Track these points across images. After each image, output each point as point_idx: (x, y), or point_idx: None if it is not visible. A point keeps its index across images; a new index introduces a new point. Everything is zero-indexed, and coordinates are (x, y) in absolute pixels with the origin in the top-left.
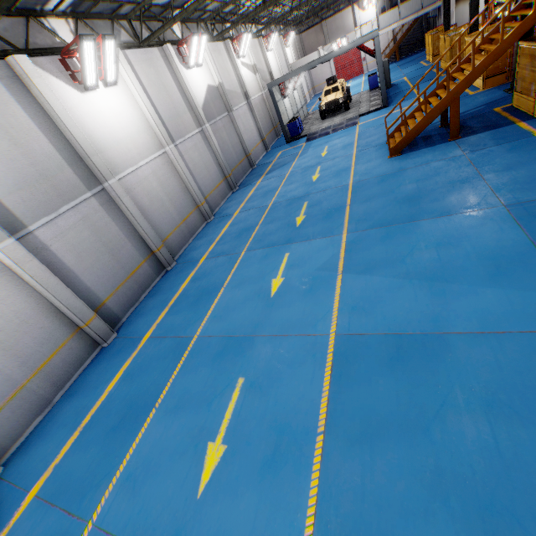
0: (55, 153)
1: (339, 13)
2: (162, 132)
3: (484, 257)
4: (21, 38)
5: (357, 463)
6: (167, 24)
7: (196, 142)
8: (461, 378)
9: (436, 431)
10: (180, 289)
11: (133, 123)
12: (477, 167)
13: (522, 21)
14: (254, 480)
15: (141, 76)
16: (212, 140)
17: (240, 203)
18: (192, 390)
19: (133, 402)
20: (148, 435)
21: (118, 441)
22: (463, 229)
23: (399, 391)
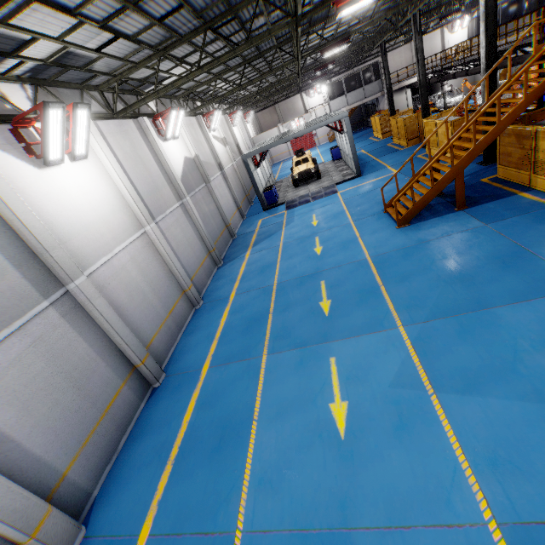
0: None
1: (290, 98)
2: (142, 210)
3: None
4: None
5: None
6: (149, 96)
7: (177, 217)
8: None
9: None
10: (183, 424)
11: (106, 202)
12: (514, 240)
13: (515, 106)
14: None
15: (116, 149)
16: (193, 213)
17: (233, 283)
18: None
19: None
20: None
21: None
22: None
23: None
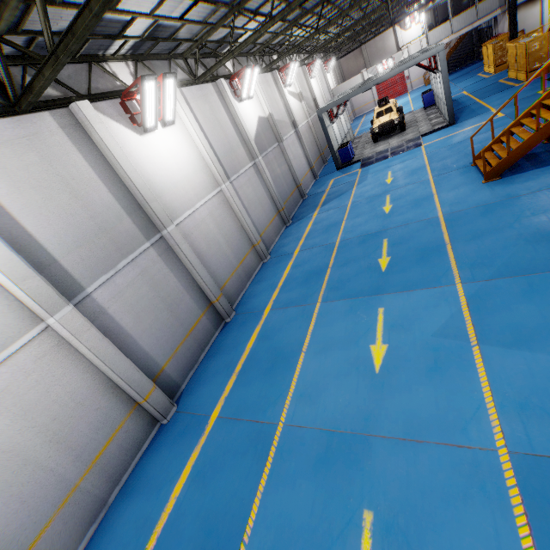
0: (114, 203)
1: (379, 35)
2: (218, 170)
3: None
4: (83, 83)
5: None
6: (225, 58)
7: (249, 177)
8: None
9: None
10: (246, 349)
11: (190, 162)
12: None
13: None
14: None
15: (197, 113)
16: (265, 173)
17: (299, 240)
18: (293, 519)
19: (211, 523)
20: None
21: None
22: None
23: None
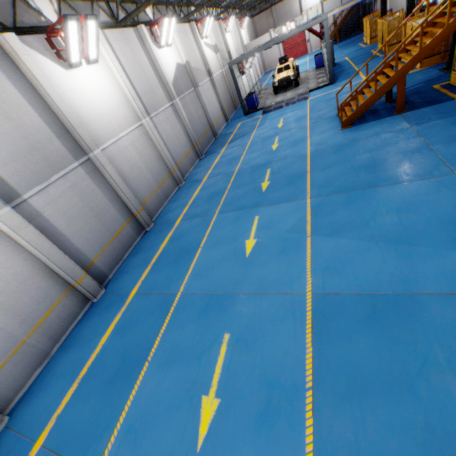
0: (44, 126)
1: None
2: (139, 106)
3: (443, 222)
4: (9, 17)
5: (348, 419)
6: (143, 6)
7: (168, 115)
8: (437, 337)
9: (421, 389)
10: (160, 248)
11: (113, 98)
12: (425, 139)
13: None
14: (250, 434)
15: (119, 54)
16: (181, 113)
17: (208, 170)
18: (181, 345)
19: (126, 355)
20: (144, 387)
21: (116, 393)
22: (420, 196)
23: (379, 349)
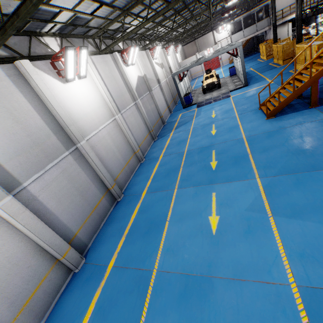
0: (45, 126)
1: (205, 35)
2: (113, 106)
3: None
4: (25, 49)
5: None
6: (119, 40)
7: (132, 111)
8: None
9: None
10: (131, 219)
11: (96, 101)
12: None
13: None
14: None
15: (100, 72)
16: (142, 109)
17: (162, 149)
18: None
19: None
20: None
21: None
22: None
23: None
